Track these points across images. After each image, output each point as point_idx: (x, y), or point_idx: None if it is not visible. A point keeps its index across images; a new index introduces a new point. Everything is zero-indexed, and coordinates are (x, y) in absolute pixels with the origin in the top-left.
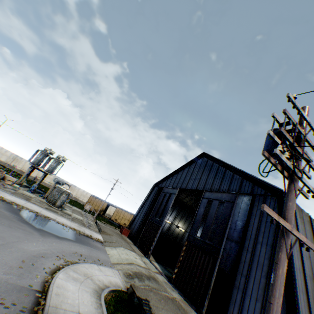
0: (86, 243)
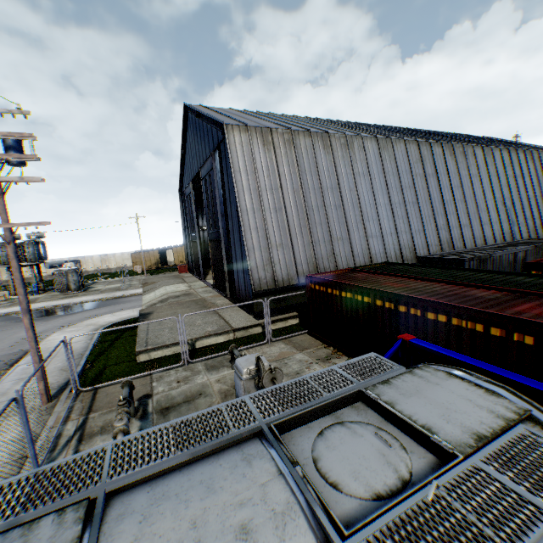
0: (113, 304)
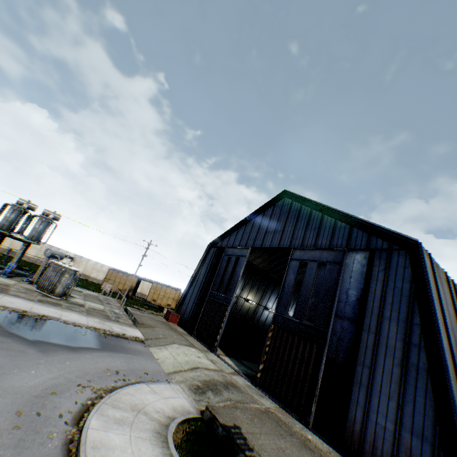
0: (119, 348)
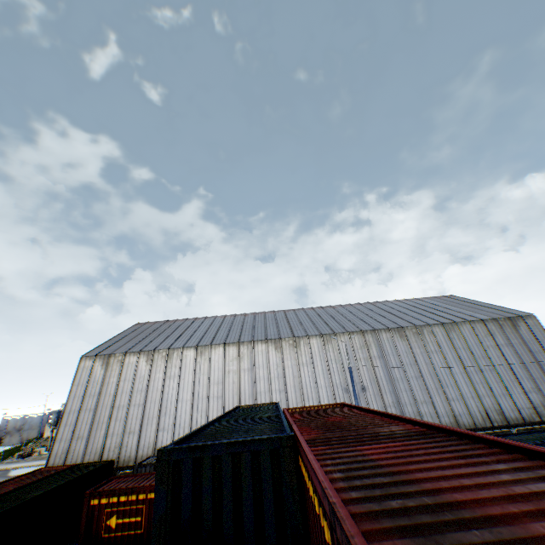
0: None
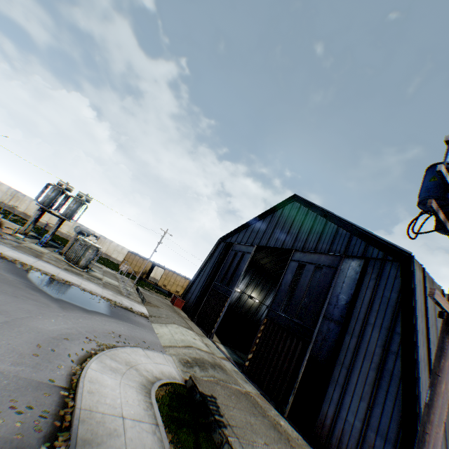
0: (125, 318)
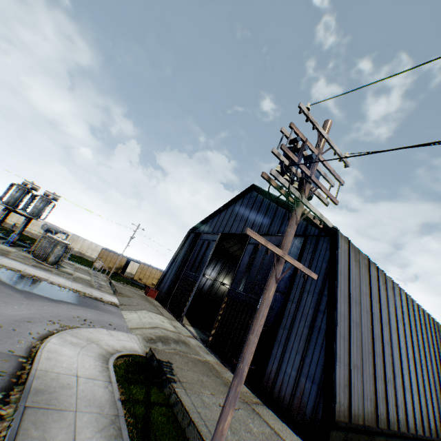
0: (94, 306)
